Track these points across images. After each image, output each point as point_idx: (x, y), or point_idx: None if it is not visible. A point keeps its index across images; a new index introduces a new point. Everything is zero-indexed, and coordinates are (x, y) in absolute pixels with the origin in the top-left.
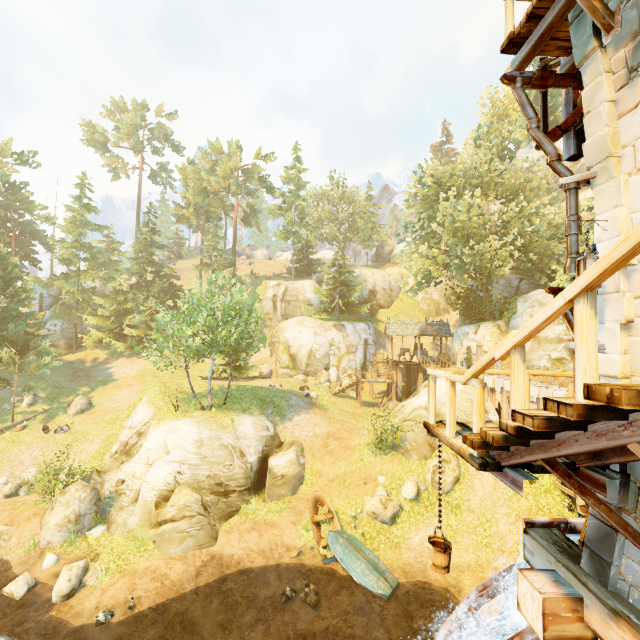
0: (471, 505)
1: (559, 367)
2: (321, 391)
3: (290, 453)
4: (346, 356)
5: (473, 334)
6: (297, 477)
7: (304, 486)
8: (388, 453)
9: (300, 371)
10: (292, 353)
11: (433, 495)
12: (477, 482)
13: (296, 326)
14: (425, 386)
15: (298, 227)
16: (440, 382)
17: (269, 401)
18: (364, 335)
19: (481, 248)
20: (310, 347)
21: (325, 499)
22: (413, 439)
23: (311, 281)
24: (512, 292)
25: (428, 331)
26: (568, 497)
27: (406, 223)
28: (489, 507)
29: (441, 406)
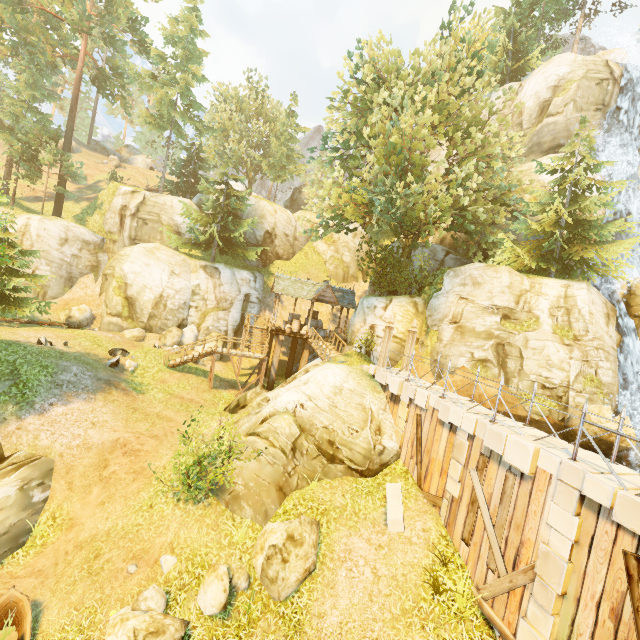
0: (323, 628)
1: (481, 371)
2: (148, 360)
3: (3, 486)
4: (214, 312)
5: (382, 309)
6: (6, 537)
7: (21, 554)
8: (201, 500)
9: (139, 323)
10: (130, 295)
11: (259, 601)
12: (343, 577)
13: (143, 256)
14: (305, 372)
15: (182, 118)
16: (324, 372)
17: (2, 373)
18: (246, 288)
19: (418, 189)
20: (160, 291)
21: (26, 610)
22: (253, 475)
23: (187, 200)
24: (435, 266)
25: (327, 296)
26: (494, 632)
27: (325, 133)
28: (354, 636)
29: (317, 412)
